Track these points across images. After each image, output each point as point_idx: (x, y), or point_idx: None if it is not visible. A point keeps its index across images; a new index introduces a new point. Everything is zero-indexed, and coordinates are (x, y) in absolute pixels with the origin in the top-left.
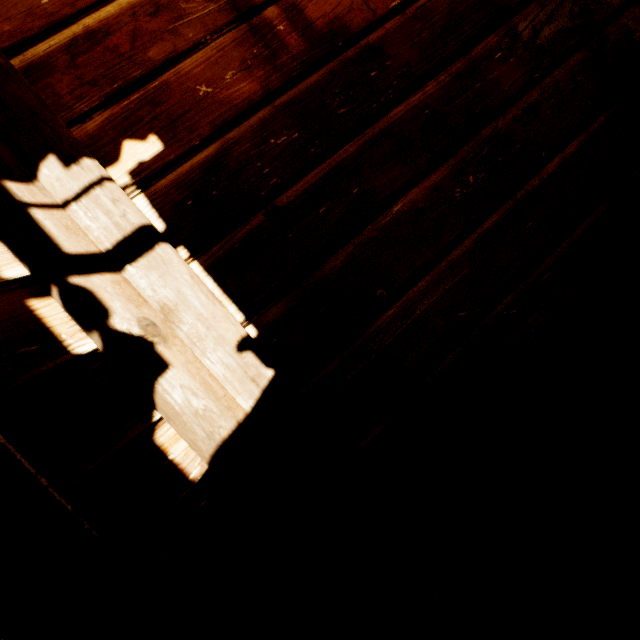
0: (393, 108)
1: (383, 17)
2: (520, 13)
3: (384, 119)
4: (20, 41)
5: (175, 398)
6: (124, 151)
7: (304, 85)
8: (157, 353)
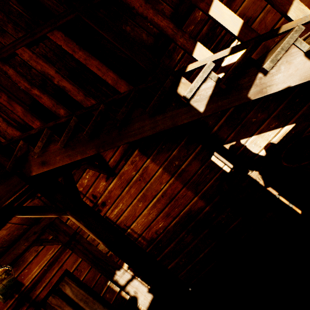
0: (165, 250)
1: (160, 234)
2: (190, 225)
3: (164, 252)
4: (107, 252)
5: (140, 302)
6: (124, 264)
7: (148, 249)
8: (137, 296)
